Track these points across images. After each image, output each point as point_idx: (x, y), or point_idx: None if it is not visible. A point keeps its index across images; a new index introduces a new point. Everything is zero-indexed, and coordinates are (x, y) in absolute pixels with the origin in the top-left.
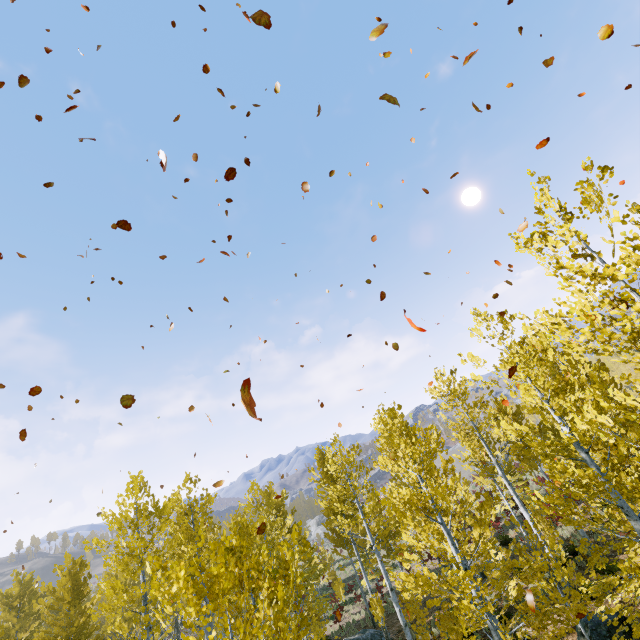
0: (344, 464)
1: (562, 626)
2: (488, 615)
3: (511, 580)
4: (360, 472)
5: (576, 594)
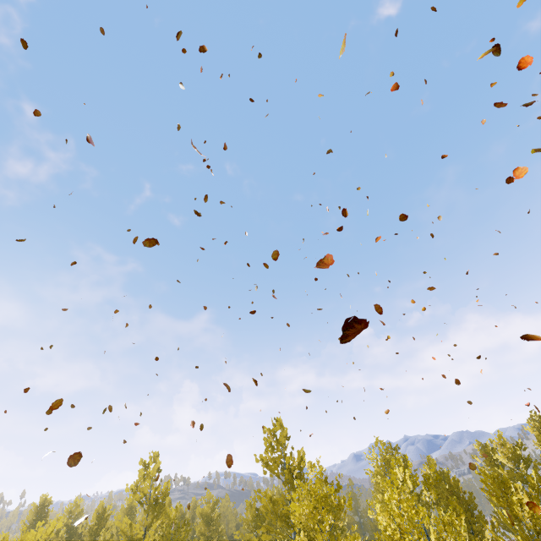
0: (513, 455)
1: None
2: None
3: None
4: (529, 464)
5: None
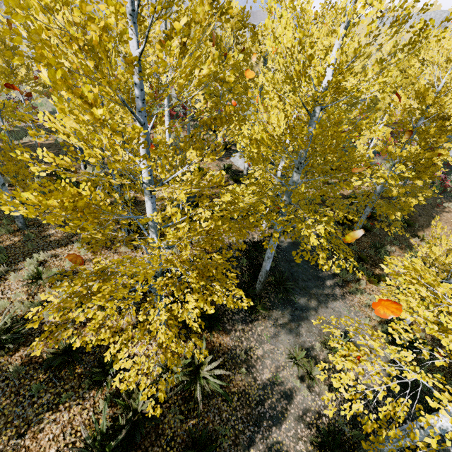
0: None
1: (231, 250)
2: (157, 235)
3: (200, 208)
4: None
5: (247, 223)
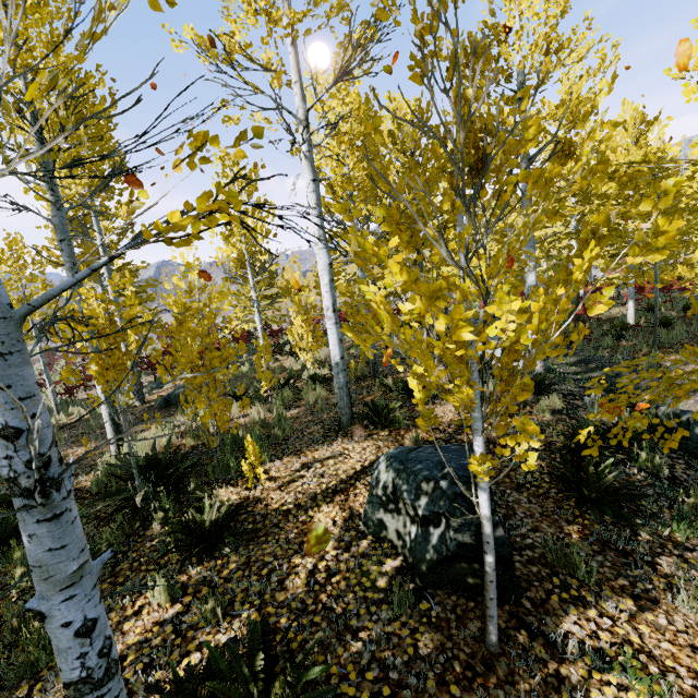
0: None
1: None
2: None
3: None
4: None
5: None
